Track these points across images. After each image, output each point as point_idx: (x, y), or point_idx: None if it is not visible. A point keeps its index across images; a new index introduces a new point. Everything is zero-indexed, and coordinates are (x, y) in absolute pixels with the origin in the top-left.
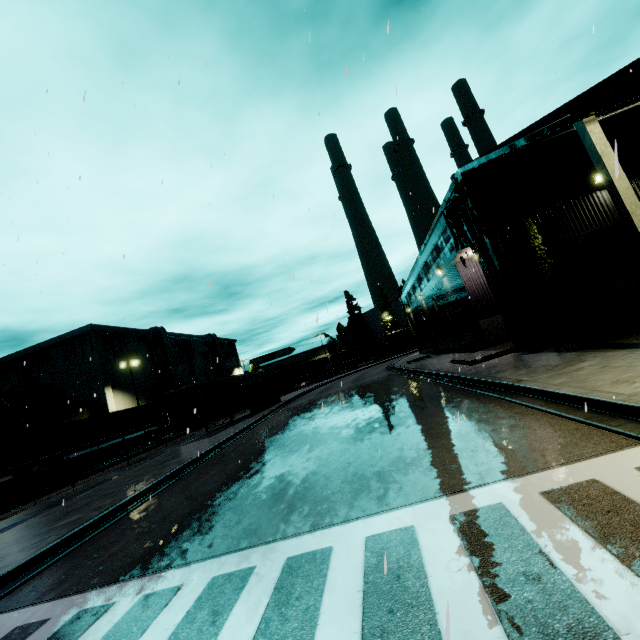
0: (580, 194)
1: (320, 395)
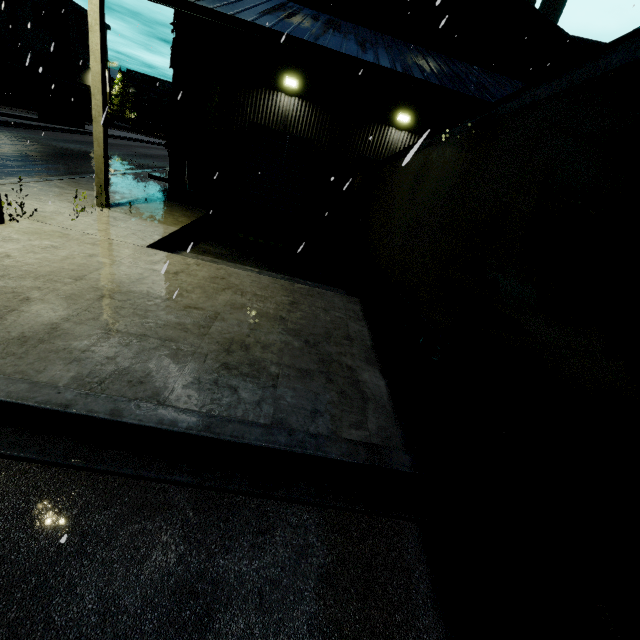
0: (270, 86)
1: (112, 145)
